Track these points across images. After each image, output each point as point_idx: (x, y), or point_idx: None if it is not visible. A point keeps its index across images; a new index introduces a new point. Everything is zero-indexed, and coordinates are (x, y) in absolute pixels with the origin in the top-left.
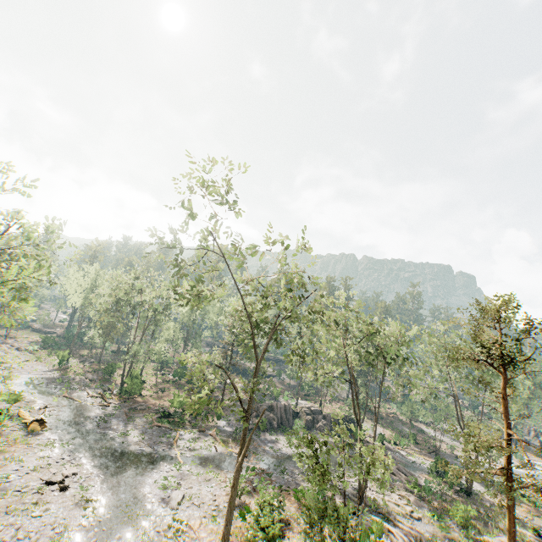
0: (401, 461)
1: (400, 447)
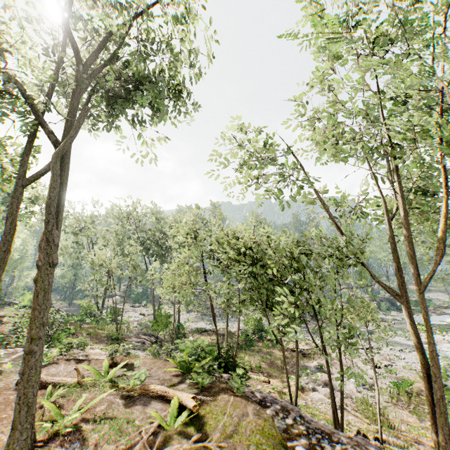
0: (446, 313)
1: (430, 308)
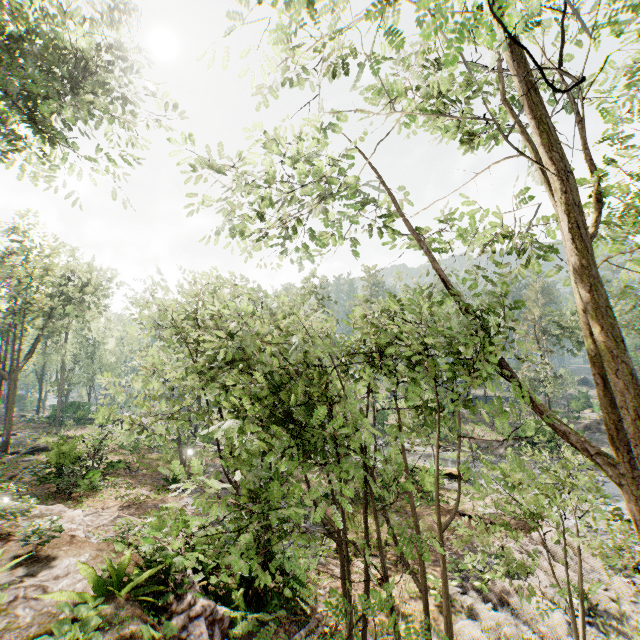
0: None
1: None
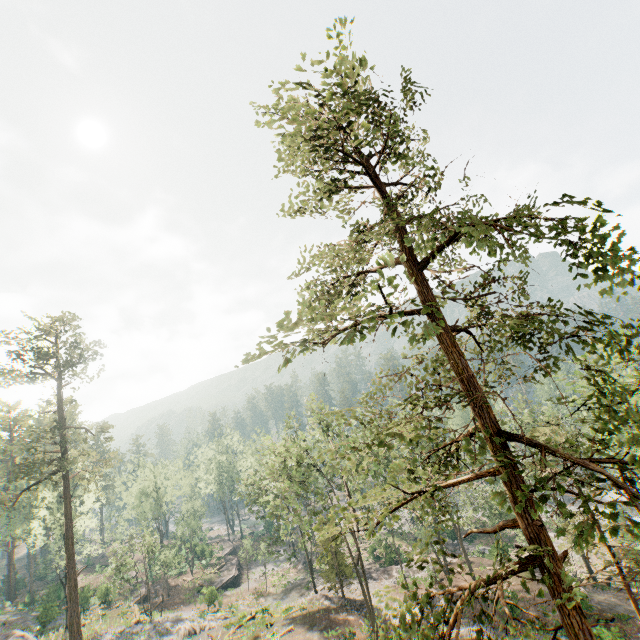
0: None
1: None
